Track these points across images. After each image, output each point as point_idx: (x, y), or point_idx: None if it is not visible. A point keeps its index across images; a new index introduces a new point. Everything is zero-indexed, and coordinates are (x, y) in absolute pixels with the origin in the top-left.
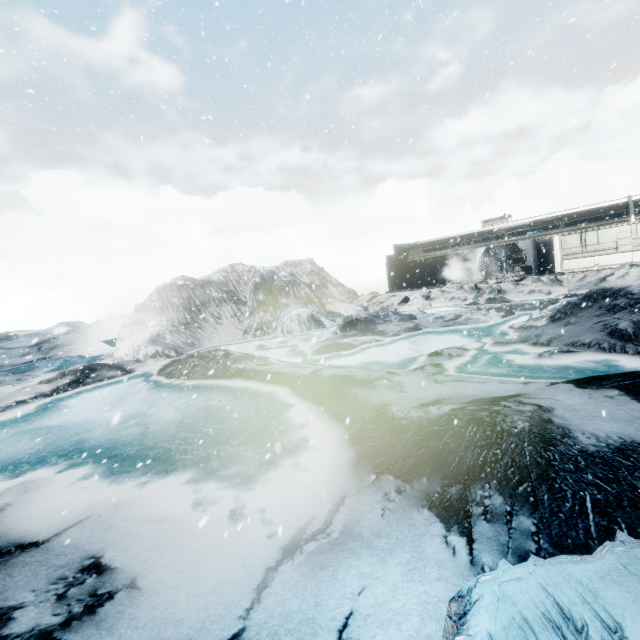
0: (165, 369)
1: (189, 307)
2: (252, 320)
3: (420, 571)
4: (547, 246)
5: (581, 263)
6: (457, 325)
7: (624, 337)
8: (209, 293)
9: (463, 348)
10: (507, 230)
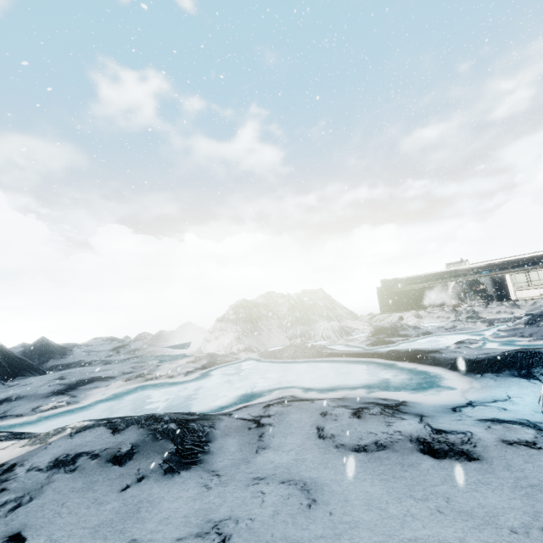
0: (269, 355)
1: (251, 320)
2: (294, 330)
3: (525, 388)
4: (501, 281)
5: (530, 293)
6: (457, 331)
7: None
8: (260, 311)
9: (476, 339)
10: (468, 270)
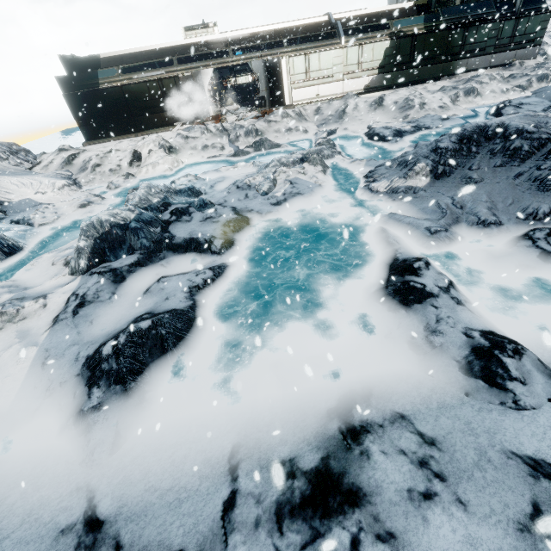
0: None
1: None
2: None
3: None
4: (277, 70)
5: (307, 93)
6: (291, 198)
7: None
8: None
9: (425, 262)
10: (225, 44)
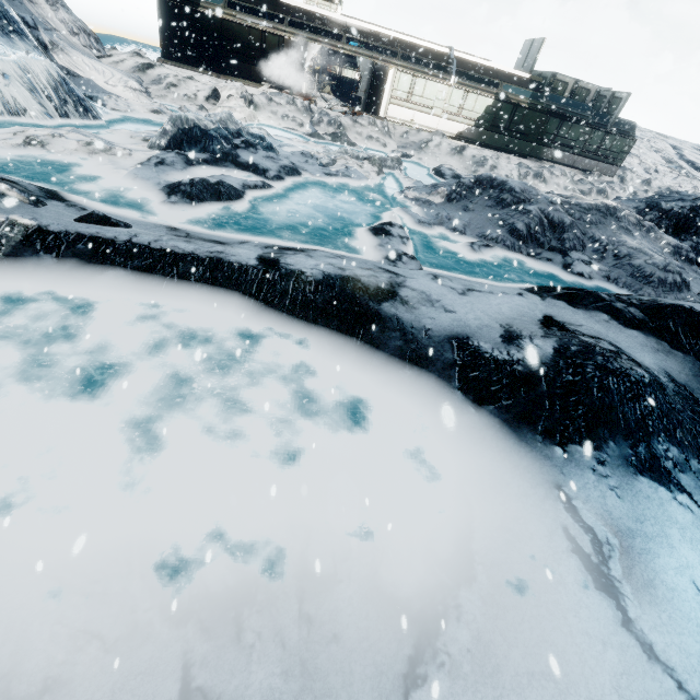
0: None
1: None
2: None
3: (696, 540)
4: (382, 78)
5: (403, 114)
6: (342, 176)
7: (521, 238)
8: None
9: (402, 227)
10: (343, 29)
